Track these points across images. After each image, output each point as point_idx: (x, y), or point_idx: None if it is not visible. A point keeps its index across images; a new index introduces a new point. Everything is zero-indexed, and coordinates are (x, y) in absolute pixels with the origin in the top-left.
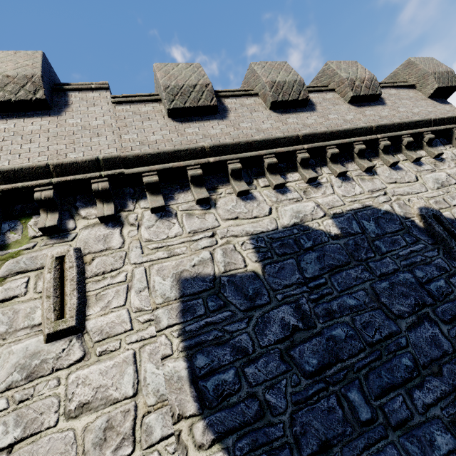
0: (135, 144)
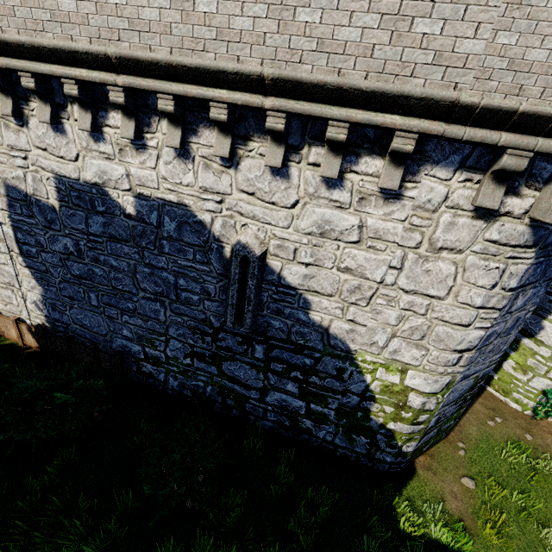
0: None
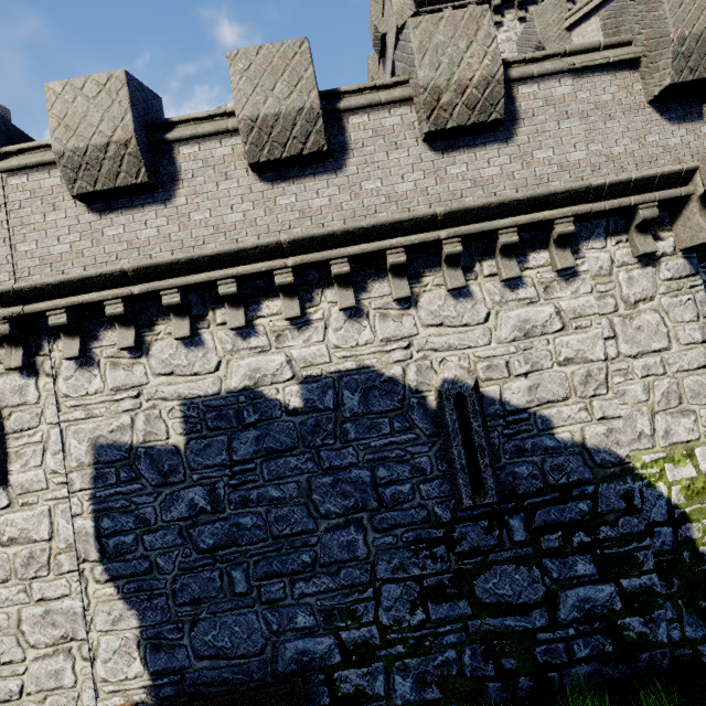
0: (33, 262)
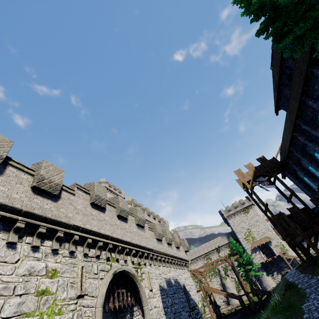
0: (153, 245)
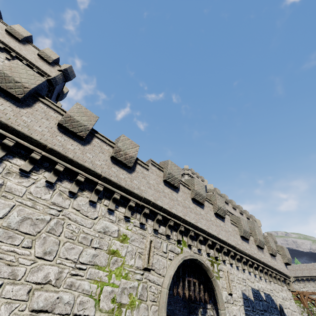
0: (236, 243)
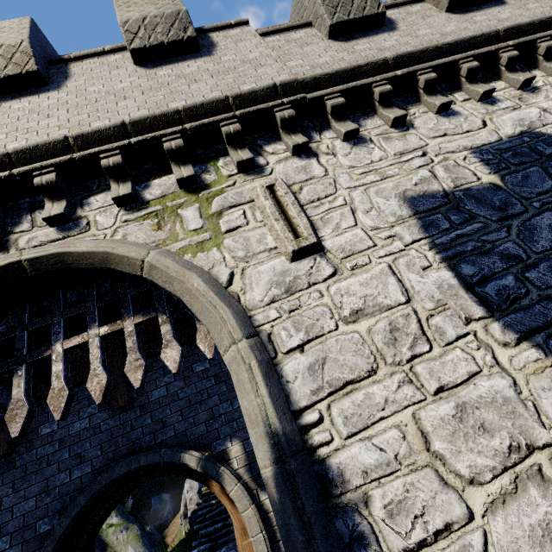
0: (304, 69)
